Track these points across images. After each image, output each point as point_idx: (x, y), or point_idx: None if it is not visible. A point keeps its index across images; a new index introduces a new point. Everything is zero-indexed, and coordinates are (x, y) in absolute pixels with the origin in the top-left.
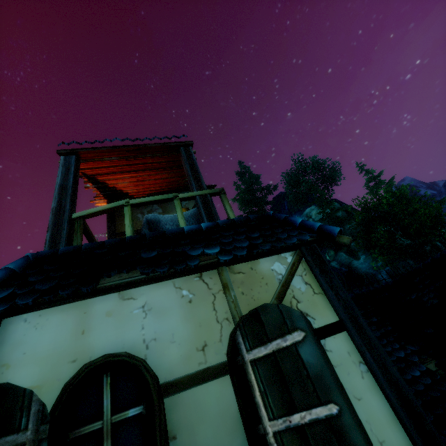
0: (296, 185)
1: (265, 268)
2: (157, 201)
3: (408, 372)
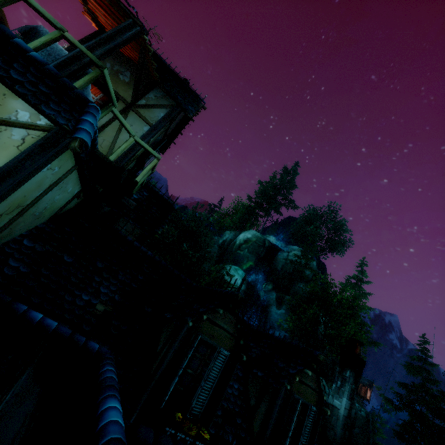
0: (308, 222)
1: (14, 105)
2: (44, 16)
3: (83, 292)
